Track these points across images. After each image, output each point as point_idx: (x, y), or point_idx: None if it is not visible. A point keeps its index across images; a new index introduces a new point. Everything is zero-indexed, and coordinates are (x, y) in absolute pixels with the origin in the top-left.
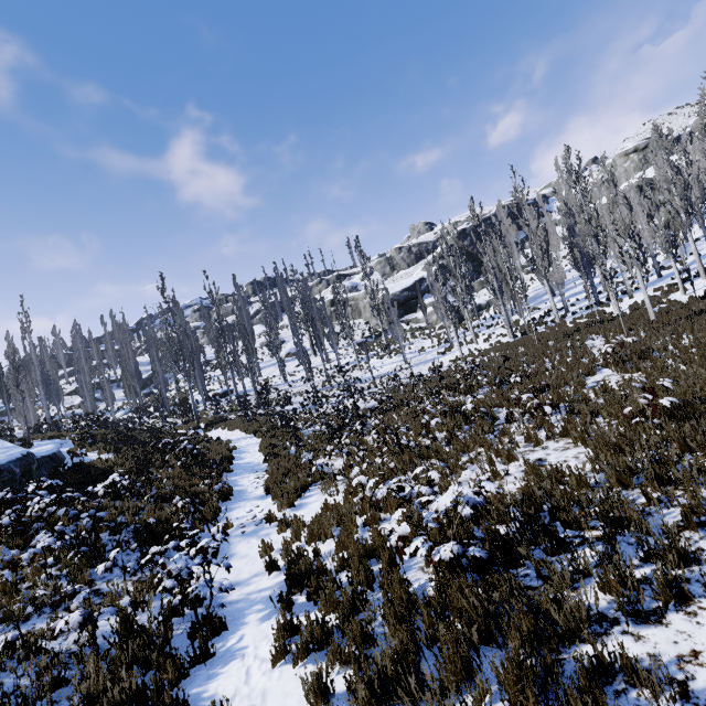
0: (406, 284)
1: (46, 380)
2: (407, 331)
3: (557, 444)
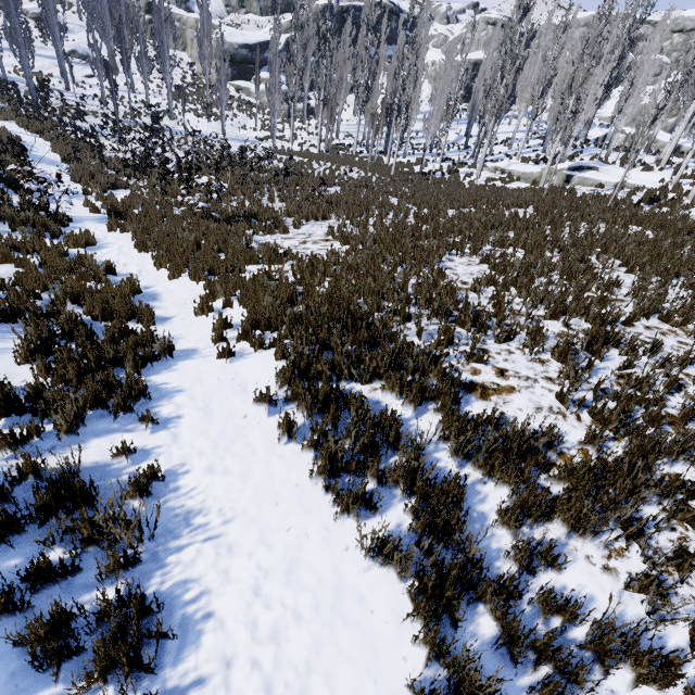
0: (249, 39)
1: None
2: (235, 100)
3: (282, 204)
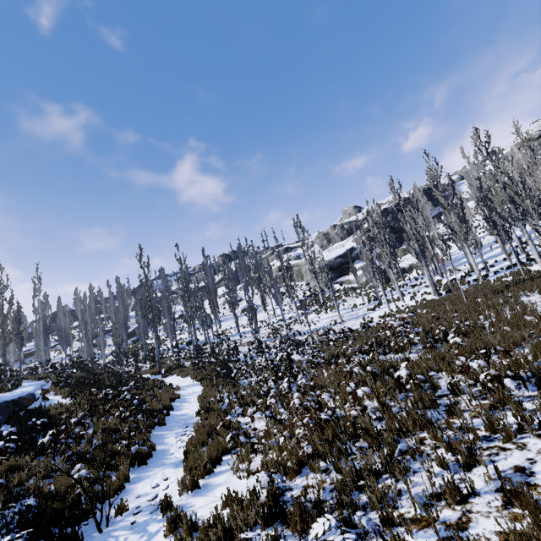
0: (339, 252)
1: (47, 329)
2: (341, 290)
3: (540, 441)
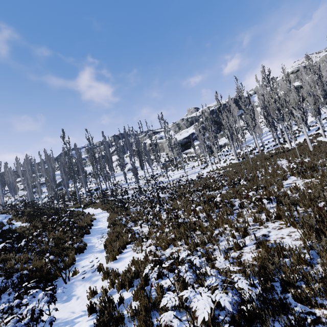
0: (185, 135)
1: (3, 183)
2: (186, 158)
3: (274, 224)
